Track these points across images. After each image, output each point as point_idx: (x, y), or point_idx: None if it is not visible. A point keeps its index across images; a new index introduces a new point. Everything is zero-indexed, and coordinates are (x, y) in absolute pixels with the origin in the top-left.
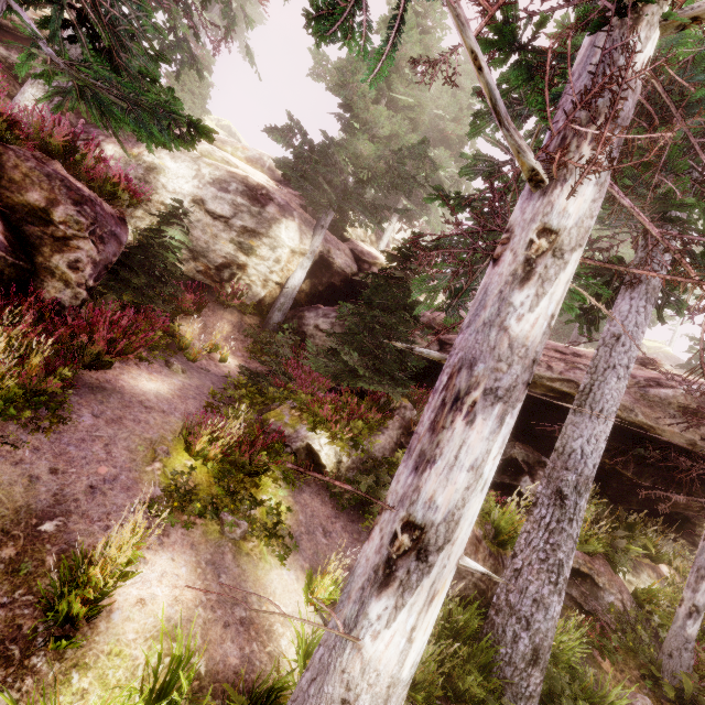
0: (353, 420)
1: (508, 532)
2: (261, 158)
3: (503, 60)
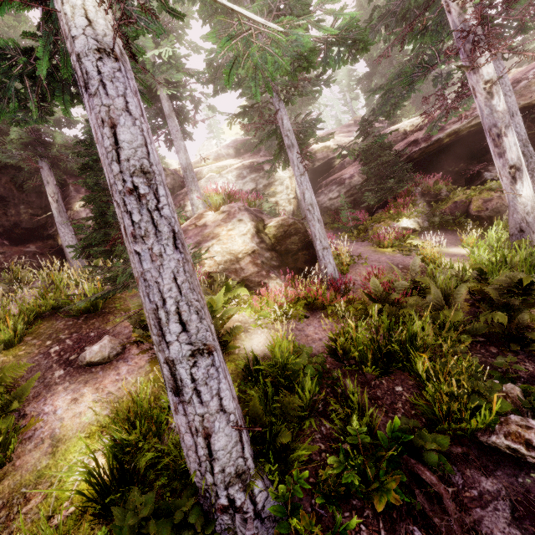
0: (408, 205)
1: None
2: (218, 153)
3: (416, 40)
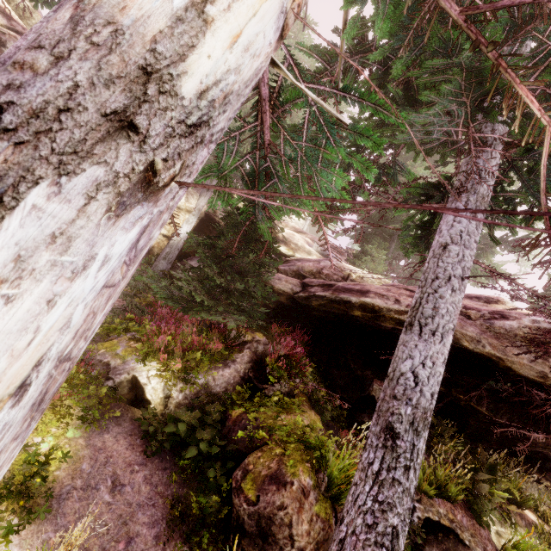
0: (188, 350)
1: (346, 481)
2: None
3: None
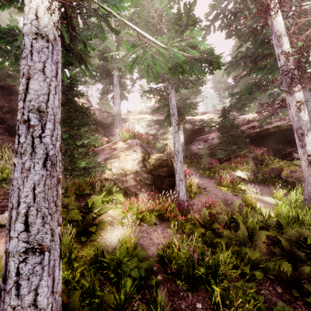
0: (243, 163)
1: None
2: (141, 110)
3: (258, 71)
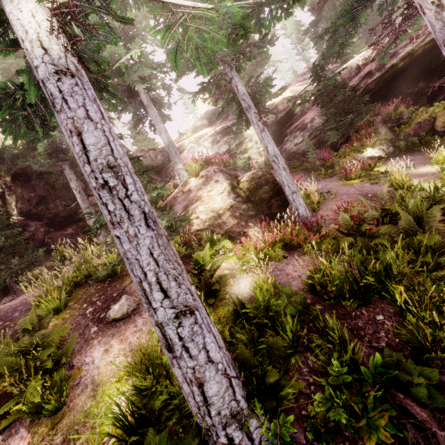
0: (370, 135)
1: None
2: (194, 126)
3: None
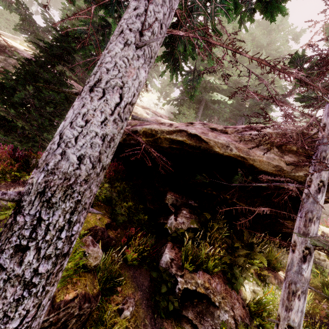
0: None
1: (66, 269)
2: None
3: None
